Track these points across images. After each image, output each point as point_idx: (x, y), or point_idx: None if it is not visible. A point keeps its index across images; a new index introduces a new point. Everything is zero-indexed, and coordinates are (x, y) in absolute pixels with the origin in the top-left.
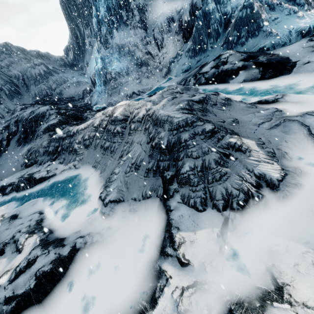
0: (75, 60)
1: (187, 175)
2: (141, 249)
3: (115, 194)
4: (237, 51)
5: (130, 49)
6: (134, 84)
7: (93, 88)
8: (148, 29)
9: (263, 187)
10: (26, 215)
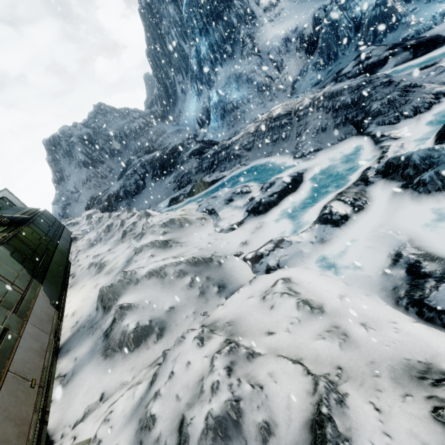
0: (164, 113)
1: (378, 110)
2: (355, 158)
3: (312, 148)
4: (379, 45)
5: (248, 76)
6: (258, 109)
7: (200, 130)
8: (262, 55)
9: (441, 98)
10: (224, 193)
